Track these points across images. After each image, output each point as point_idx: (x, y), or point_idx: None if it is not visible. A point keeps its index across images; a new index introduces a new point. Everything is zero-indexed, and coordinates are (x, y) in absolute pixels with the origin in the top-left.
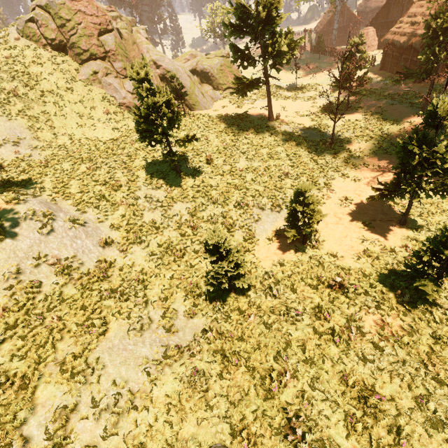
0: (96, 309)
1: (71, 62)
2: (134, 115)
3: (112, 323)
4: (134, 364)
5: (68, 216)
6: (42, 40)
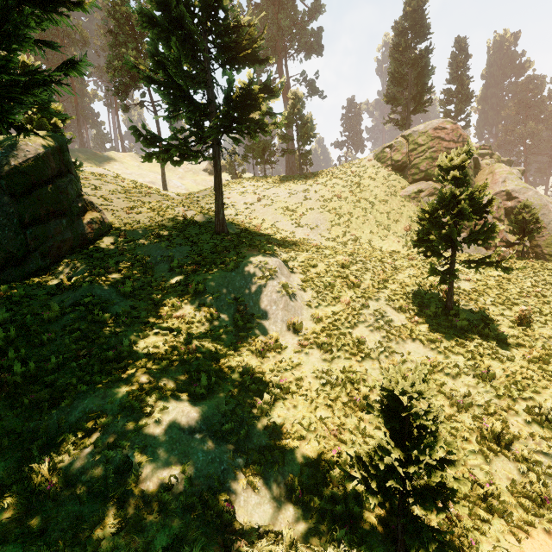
0: (223, 371)
1: (402, 180)
2: (419, 209)
3: (216, 395)
4: (175, 455)
5: (284, 280)
6: (388, 161)
